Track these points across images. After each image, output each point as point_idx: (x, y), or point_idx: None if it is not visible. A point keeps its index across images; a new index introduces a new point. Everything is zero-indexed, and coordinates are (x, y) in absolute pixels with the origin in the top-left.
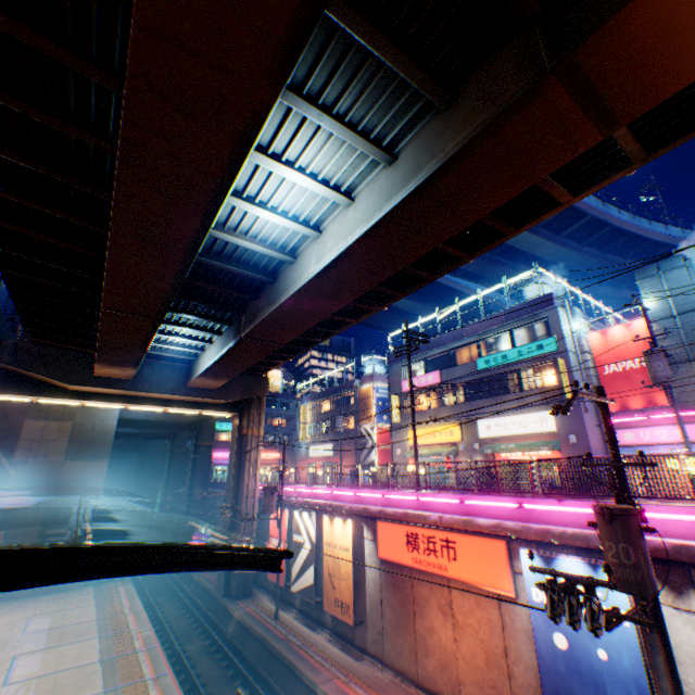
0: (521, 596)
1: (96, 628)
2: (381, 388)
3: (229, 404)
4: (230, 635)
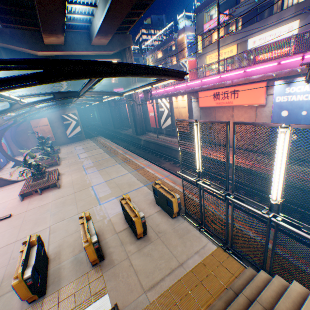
0: (268, 104)
1: (98, 147)
2: (189, 36)
3: (115, 55)
4: (142, 145)
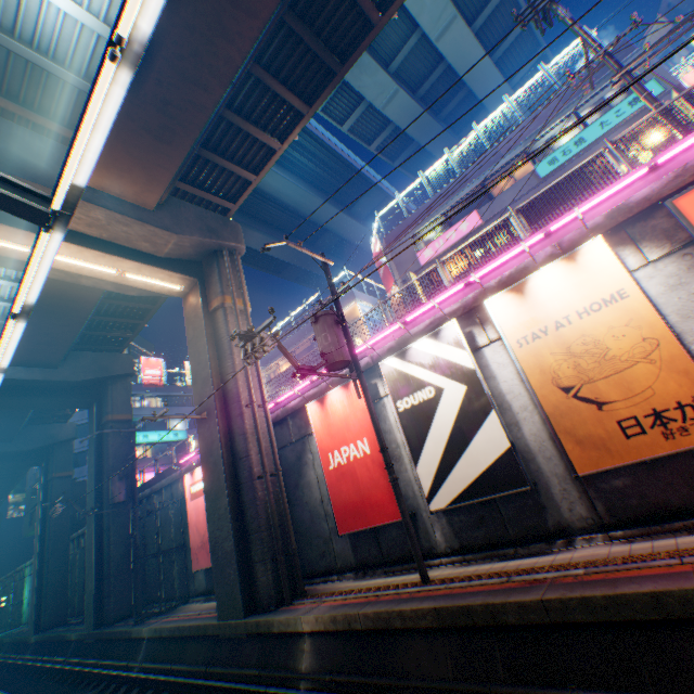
0: None
1: None
2: (366, 307)
3: (177, 262)
4: (319, 678)
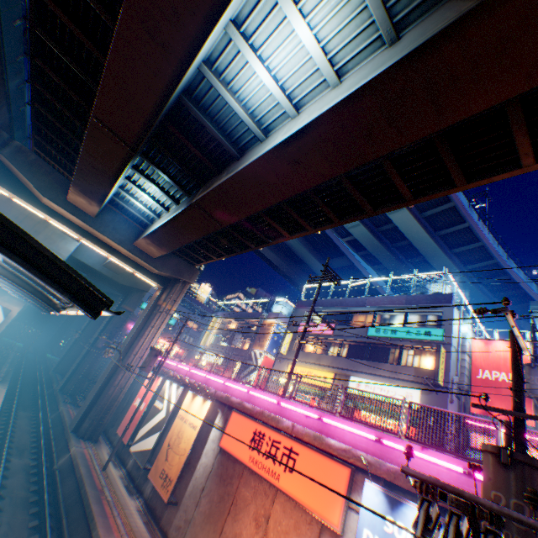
0: (347, 537)
1: None
2: (281, 326)
3: (159, 276)
4: (57, 467)
